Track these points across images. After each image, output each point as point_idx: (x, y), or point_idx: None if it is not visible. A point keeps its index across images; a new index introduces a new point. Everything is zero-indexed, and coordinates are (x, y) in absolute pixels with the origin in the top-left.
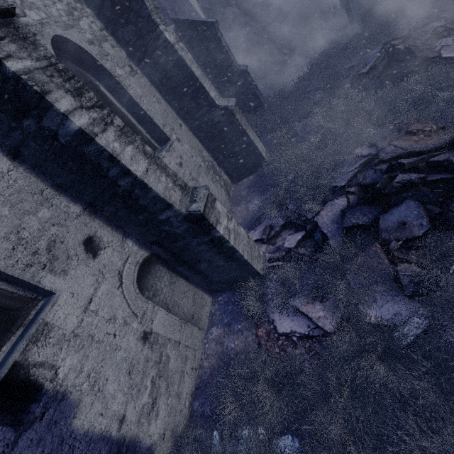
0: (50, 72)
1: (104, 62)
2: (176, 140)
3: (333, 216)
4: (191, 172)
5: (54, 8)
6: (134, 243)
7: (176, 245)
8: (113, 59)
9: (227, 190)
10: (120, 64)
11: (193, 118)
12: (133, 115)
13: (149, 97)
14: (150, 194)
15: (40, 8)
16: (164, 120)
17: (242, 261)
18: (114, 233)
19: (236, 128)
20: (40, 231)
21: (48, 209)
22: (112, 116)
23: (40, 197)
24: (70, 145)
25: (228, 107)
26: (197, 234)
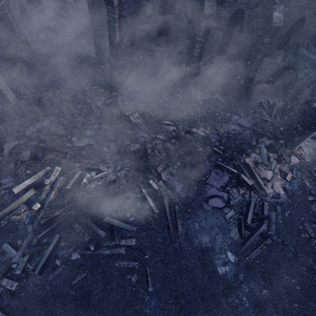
0: None
1: None
2: None
3: (12, 146)
4: None
5: None
6: None
7: None
8: None
9: None
10: None
11: None
12: None
13: None
14: None
15: None
16: None
17: None
18: None
19: None
20: None
21: None
22: None
23: None
24: None
25: None
26: None
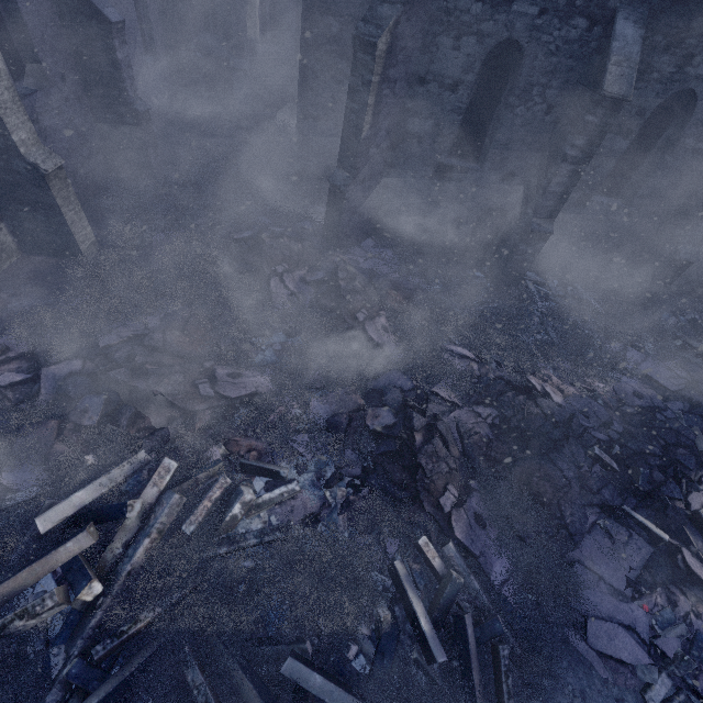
0: None
1: None
2: None
3: (61, 374)
4: None
5: None
6: None
7: None
8: None
9: None
10: None
11: None
12: None
13: None
14: None
15: None
16: None
17: None
18: None
19: (46, 196)
20: None
21: None
22: None
23: None
24: None
25: (39, 167)
26: None
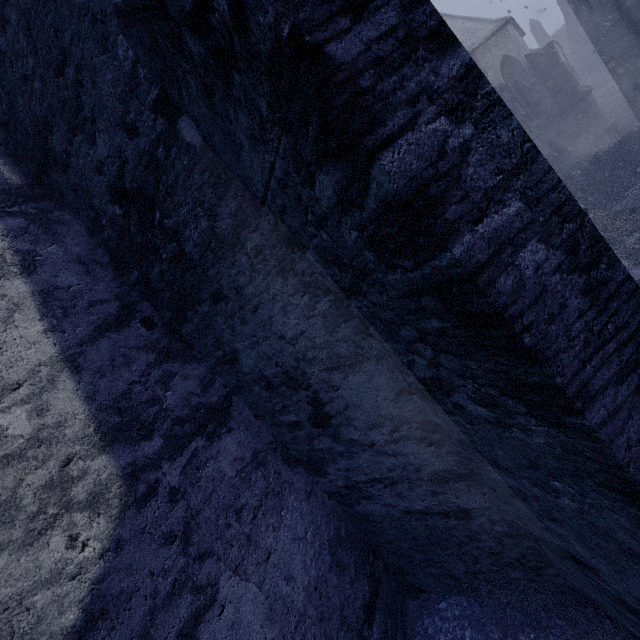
0: None
1: None
2: None
3: None
4: None
5: None
6: None
7: None
8: None
9: None
10: None
11: None
12: None
13: None
14: None
15: None
16: None
17: None
18: None
19: None
20: None
21: None
22: None
23: None
24: None
25: None
26: None
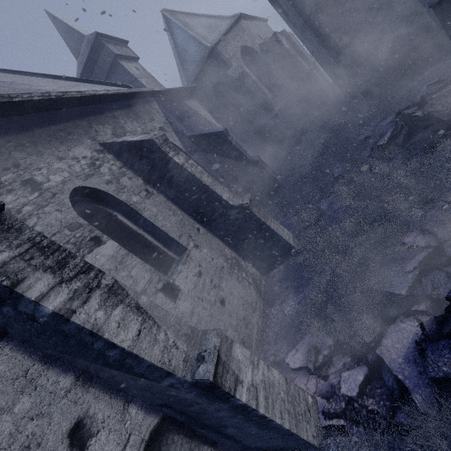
0: (30, 255)
1: (120, 195)
2: (193, 247)
3: (405, 349)
4: (212, 278)
5: (78, 165)
6: (139, 408)
7: (191, 409)
8: (130, 189)
9: (257, 286)
10: (136, 192)
11: (210, 220)
12: (150, 233)
13: (164, 212)
14: (144, 363)
15: (65, 170)
16: (181, 230)
17: (283, 430)
18: (113, 401)
19: (255, 222)
20: (11, 436)
21: (30, 395)
22: (100, 276)
23: (22, 381)
24: (49, 324)
25: (242, 205)
26: (212, 400)
